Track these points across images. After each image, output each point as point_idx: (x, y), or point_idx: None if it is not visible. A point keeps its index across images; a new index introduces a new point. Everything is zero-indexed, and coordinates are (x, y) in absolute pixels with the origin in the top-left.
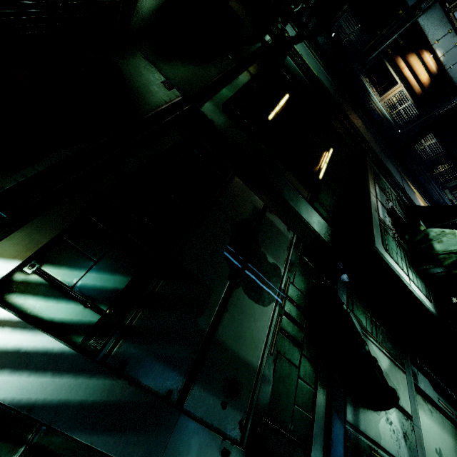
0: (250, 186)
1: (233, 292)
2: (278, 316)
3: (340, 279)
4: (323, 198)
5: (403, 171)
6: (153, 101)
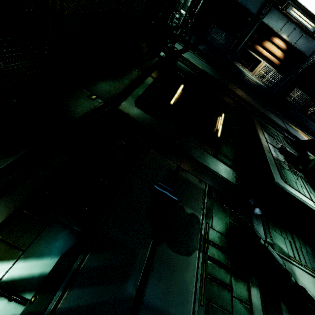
0: (163, 154)
1: (157, 249)
2: (203, 263)
3: (254, 213)
4: (224, 151)
5: (283, 117)
6: (81, 110)
